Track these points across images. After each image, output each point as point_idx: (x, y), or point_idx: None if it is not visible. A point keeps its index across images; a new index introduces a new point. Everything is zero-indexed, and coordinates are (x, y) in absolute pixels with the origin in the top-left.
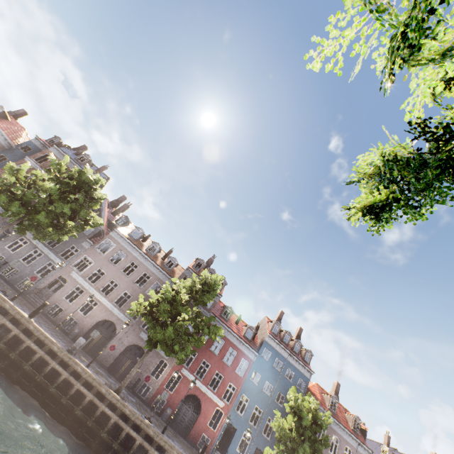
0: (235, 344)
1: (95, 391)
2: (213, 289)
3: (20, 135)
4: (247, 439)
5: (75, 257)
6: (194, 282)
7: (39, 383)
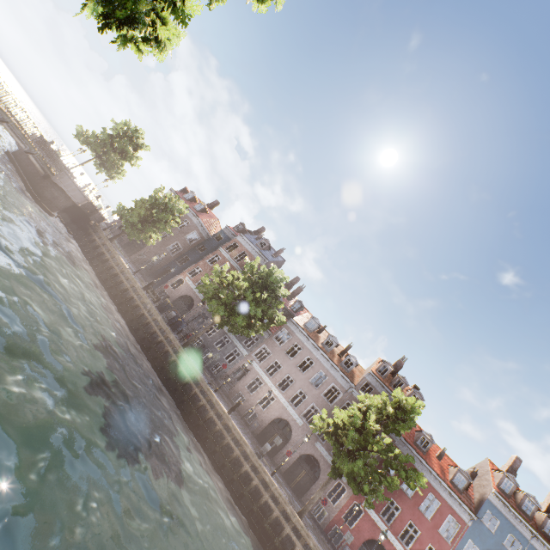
0: (437, 490)
1: (281, 507)
2: (409, 416)
3: (215, 226)
4: None
5: (255, 346)
6: (383, 403)
7: (235, 481)
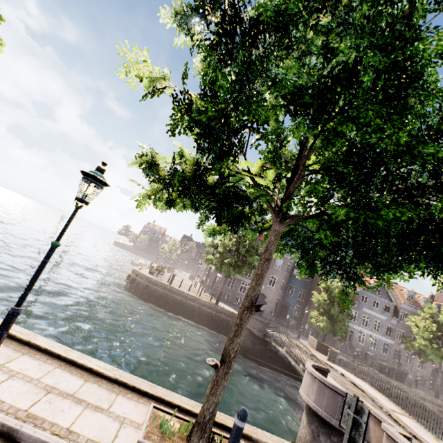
0: None
1: None
2: None
3: None
4: None
5: (394, 333)
6: None
7: None
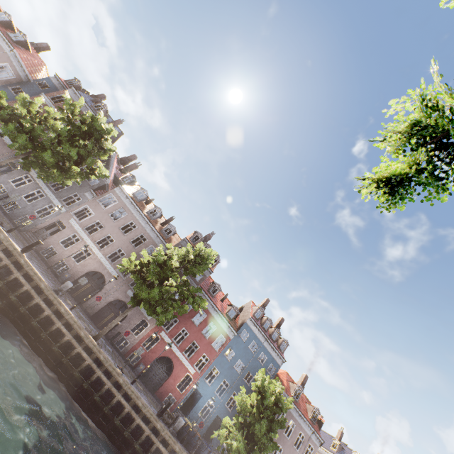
0: (216, 319)
1: (74, 332)
2: (205, 262)
3: (40, 70)
4: (210, 407)
5: (76, 205)
6: (187, 252)
7: (22, 314)
